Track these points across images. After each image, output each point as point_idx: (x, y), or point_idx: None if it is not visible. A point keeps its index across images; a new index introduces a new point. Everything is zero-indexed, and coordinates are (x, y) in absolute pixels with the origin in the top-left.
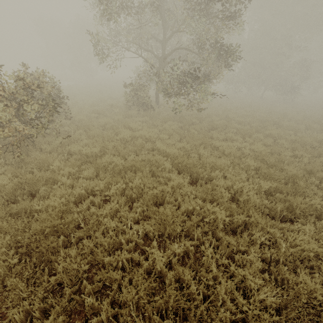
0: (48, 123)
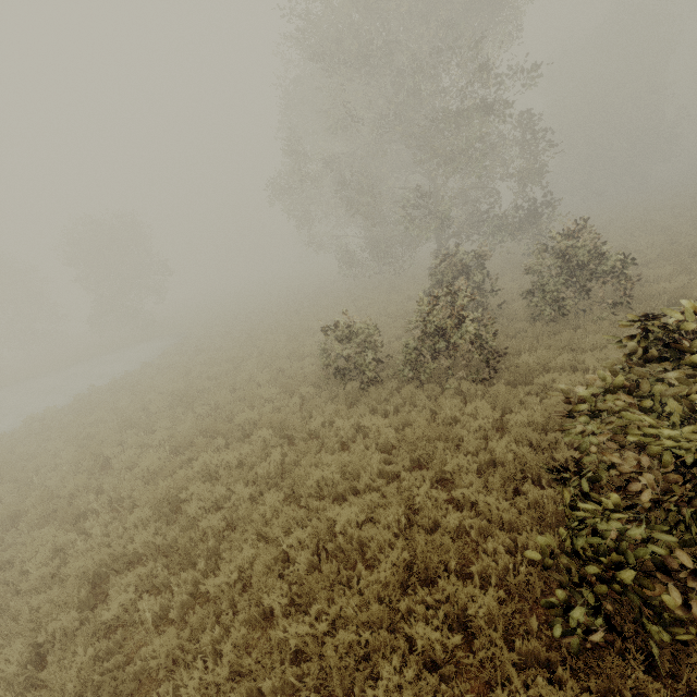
0: (496, 309)
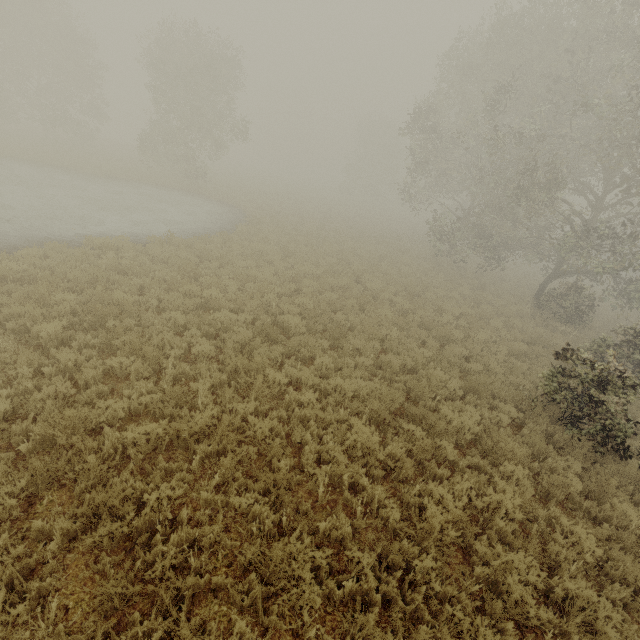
0: None
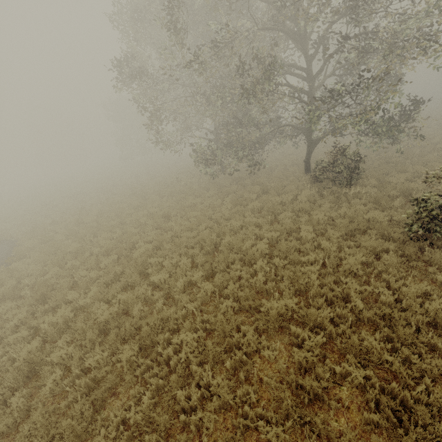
0: None
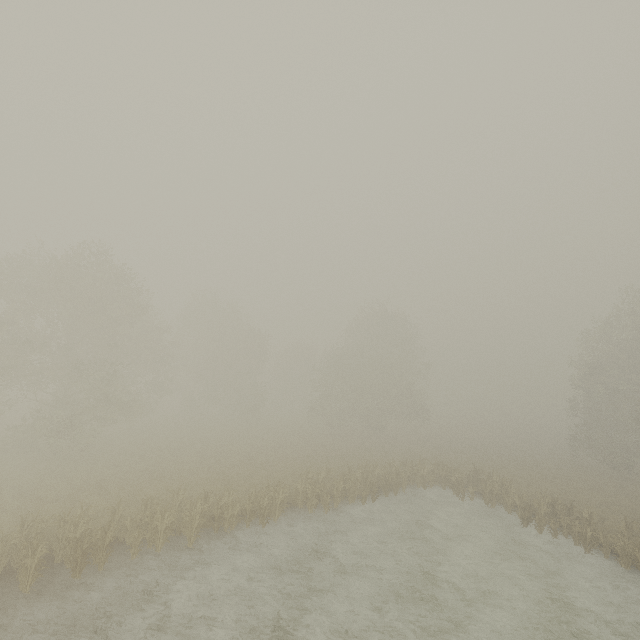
0: None
